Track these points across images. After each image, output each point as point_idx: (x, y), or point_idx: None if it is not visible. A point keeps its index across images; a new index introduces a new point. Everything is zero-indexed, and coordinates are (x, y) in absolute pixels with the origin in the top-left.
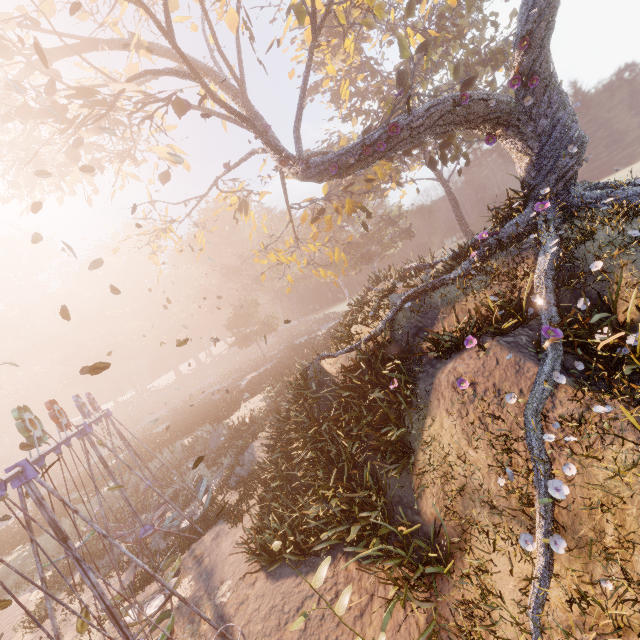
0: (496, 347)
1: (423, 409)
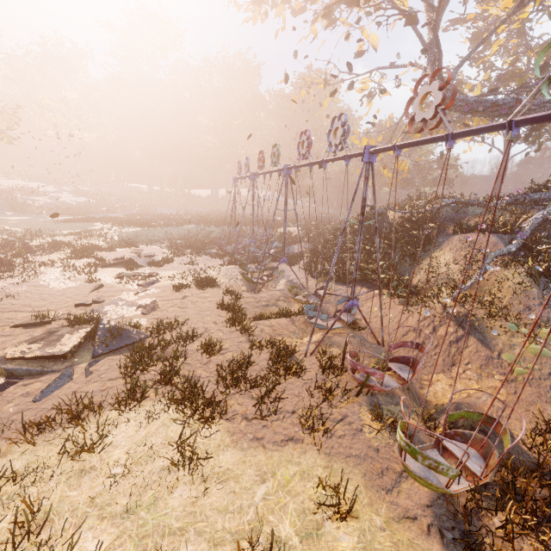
0: (491, 235)
1: (436, 247)
